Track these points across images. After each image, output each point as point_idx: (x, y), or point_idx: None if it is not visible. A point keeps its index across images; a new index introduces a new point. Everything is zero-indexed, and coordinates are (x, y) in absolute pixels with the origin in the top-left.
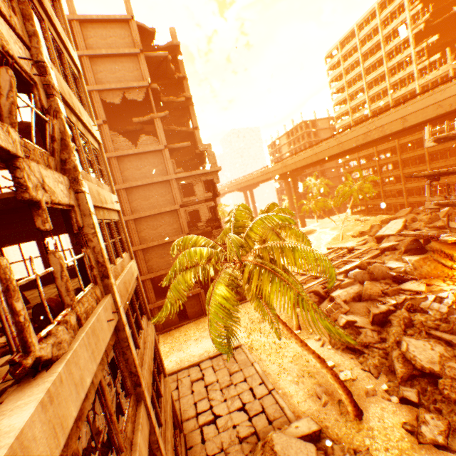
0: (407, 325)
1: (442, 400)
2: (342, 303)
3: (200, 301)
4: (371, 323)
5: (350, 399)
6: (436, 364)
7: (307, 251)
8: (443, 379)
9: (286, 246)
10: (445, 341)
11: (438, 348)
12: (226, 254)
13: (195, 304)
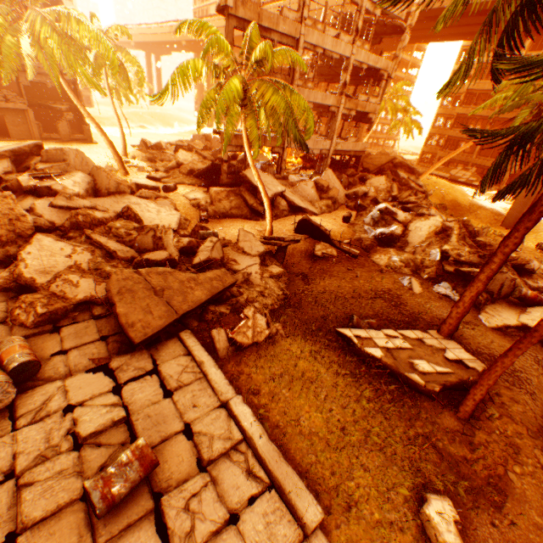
0: (191, 151)
1: (178, 175)
2: (170, 149)
3: (28, 123)
4: (175, 152)
5: (120, 162)
6: (187, 162)
7: (92, 30)
8: (184, 166)
9: (74, 17)
10: (204, 158)
11: (196, 158)
12: (15, 4)
13: (21, 123)
